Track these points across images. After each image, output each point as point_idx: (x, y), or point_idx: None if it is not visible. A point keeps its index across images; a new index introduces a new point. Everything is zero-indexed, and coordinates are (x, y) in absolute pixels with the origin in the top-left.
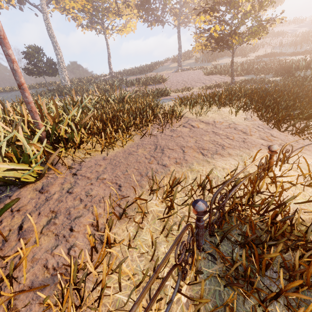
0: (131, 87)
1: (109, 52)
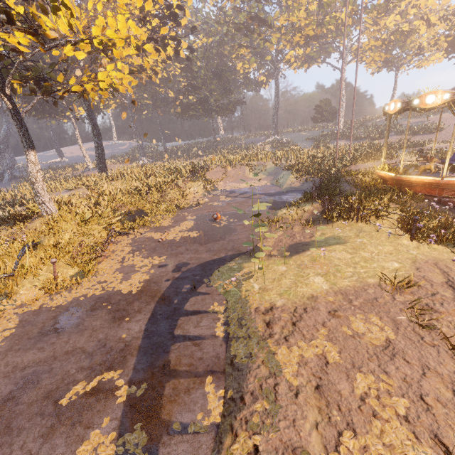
0: (400, 136)
1: (395, 93)
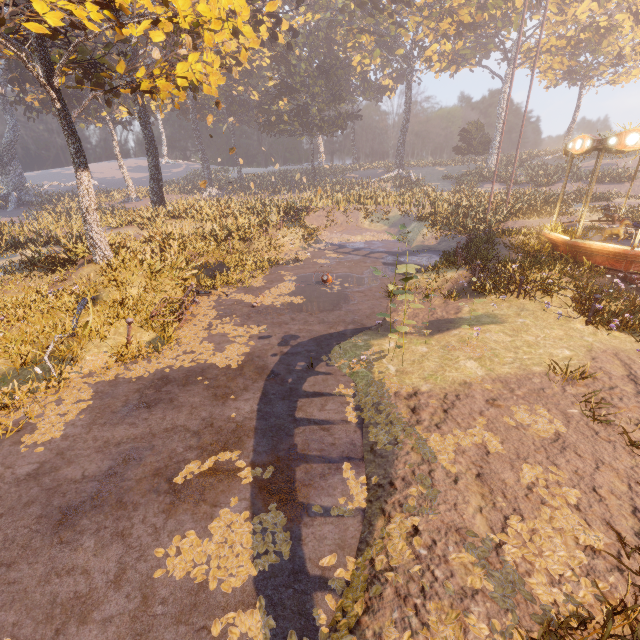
0: (576, 183)
1: (575, 119)
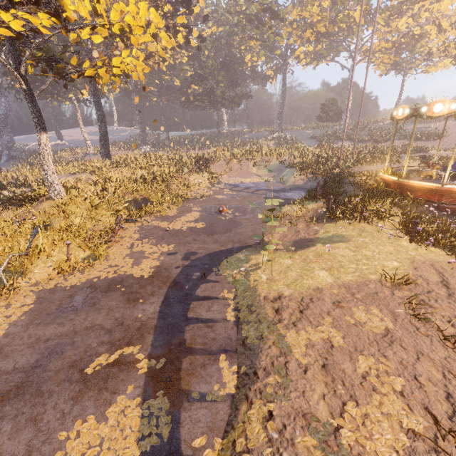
0: (403, 140)
1: (401, 97)
